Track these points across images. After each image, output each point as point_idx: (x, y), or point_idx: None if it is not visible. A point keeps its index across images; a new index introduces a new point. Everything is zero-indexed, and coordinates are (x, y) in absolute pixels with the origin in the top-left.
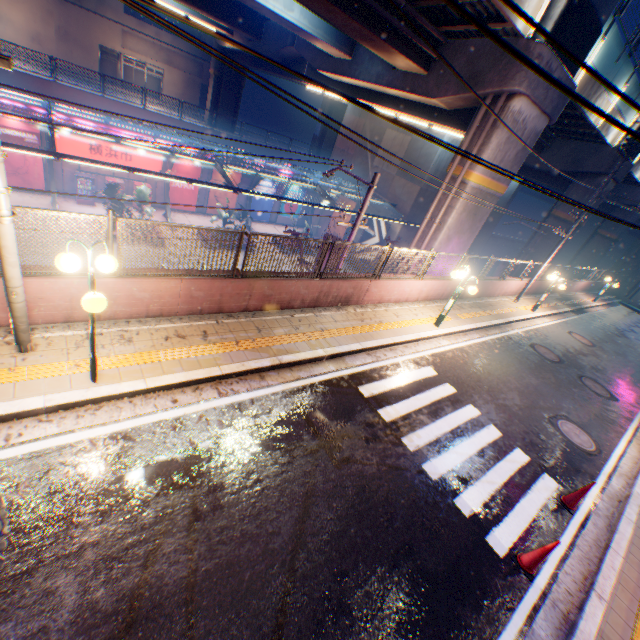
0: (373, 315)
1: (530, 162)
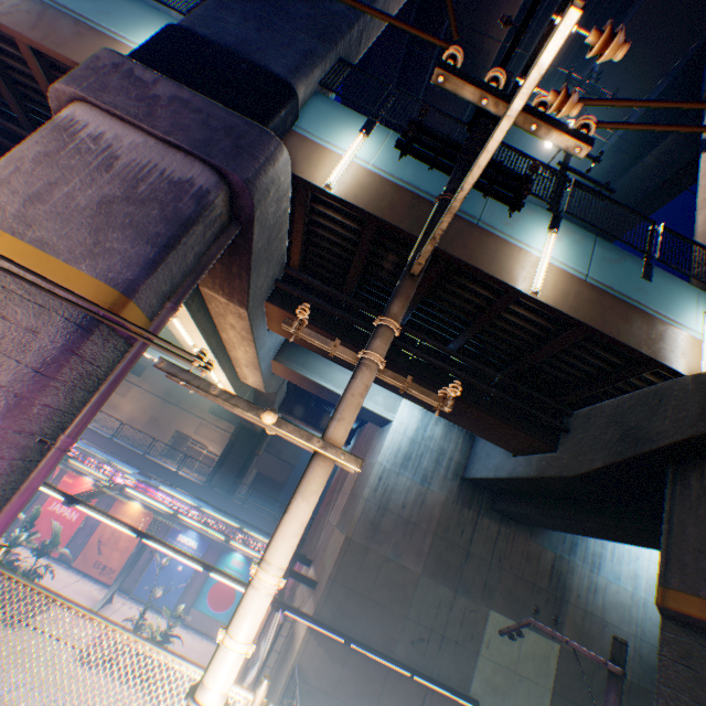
0: None
1: (545, 467)
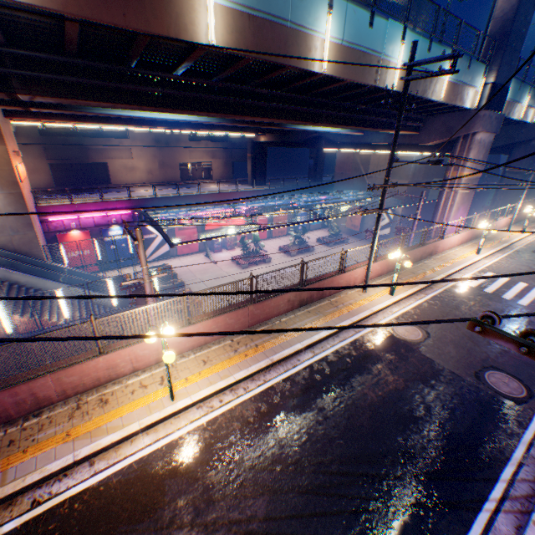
0: (444, 257)
1: None
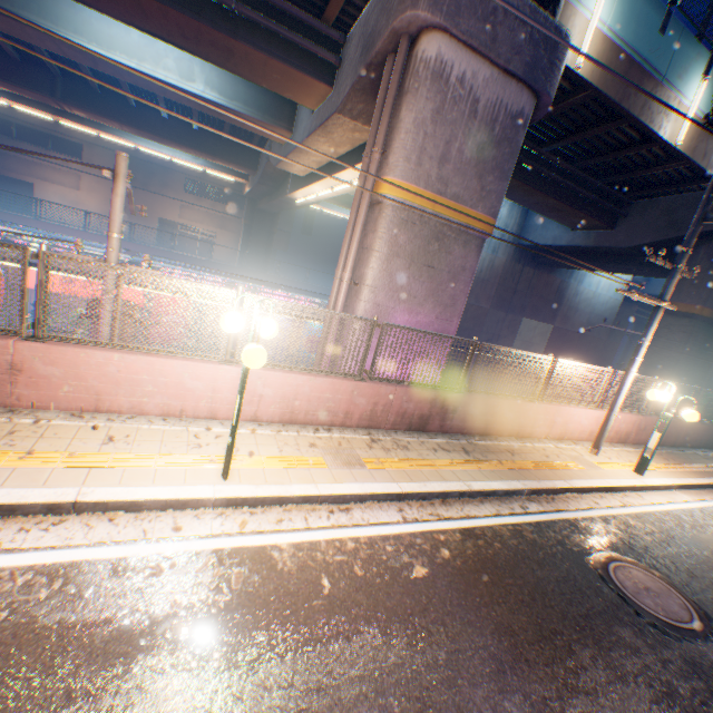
0: (8, 430)
1: (602, 241)
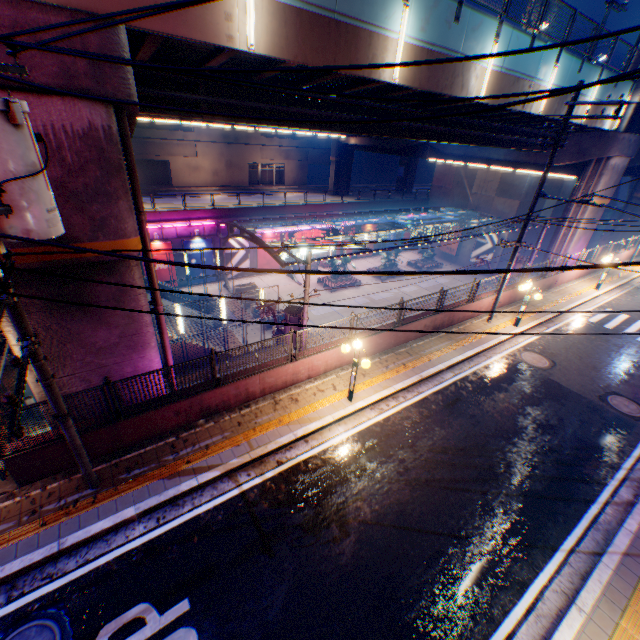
0: (562, 291)
1: None
